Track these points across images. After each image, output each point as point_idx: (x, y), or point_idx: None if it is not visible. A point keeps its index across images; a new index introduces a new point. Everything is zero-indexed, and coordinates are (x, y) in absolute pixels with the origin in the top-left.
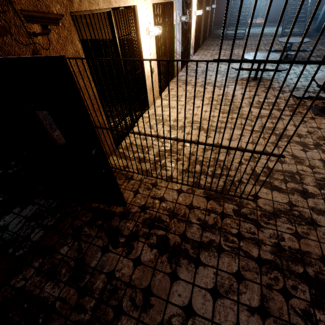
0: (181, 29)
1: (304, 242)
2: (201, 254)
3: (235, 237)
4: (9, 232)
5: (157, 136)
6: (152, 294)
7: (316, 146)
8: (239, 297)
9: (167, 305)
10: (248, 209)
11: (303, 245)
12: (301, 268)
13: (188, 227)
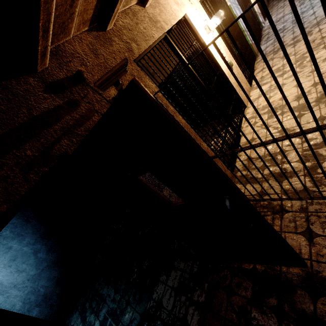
0: (238, 5)
1: None
2: None
3: None
4: (165, 310)
5: (319, 128)
6: None
7: None
8: None
9: None
10: None
11: None
12: None
13: None
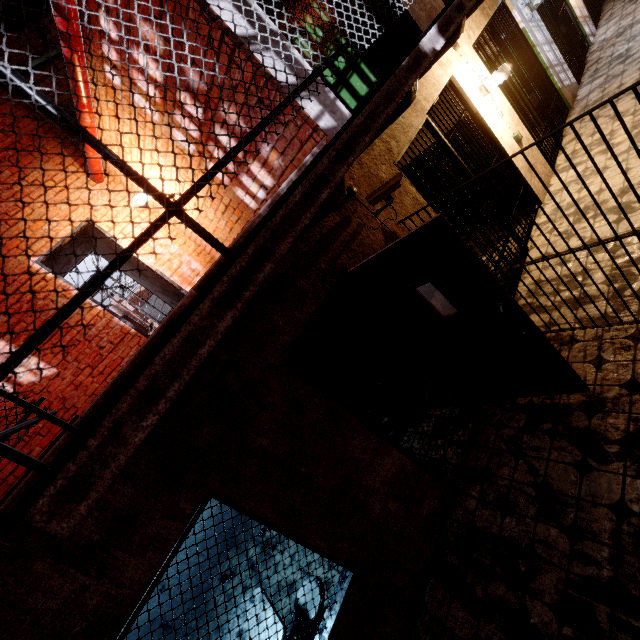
0: (540, 20)
1: None
2: None
3: None
4: (417, 455)
5: (600, 243)
6: None
7: None
8: None
9: None
10: None
11: None
12: None
13: None
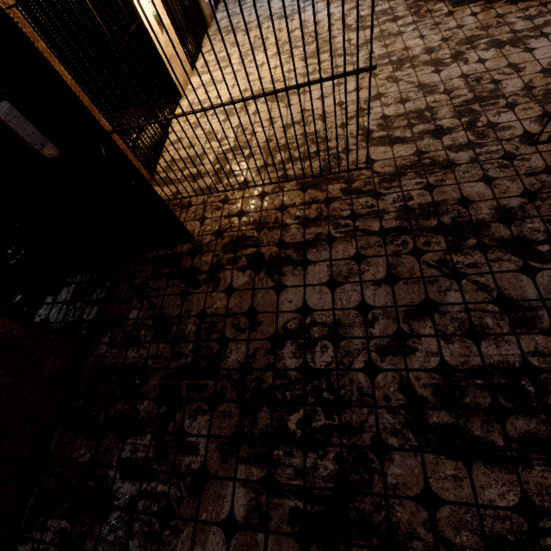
0: None
1: (438, 191)
2: (307, 253)
3: (349, 220)
4: (54, 324)
5: (193, 111)
6: (257, 313)
7: (455, 58)
8: (361, 277)
9: (278, 315)
10: (361, 182)
11: (437, 195)
12: (435, 221)
13: (284, 232)
